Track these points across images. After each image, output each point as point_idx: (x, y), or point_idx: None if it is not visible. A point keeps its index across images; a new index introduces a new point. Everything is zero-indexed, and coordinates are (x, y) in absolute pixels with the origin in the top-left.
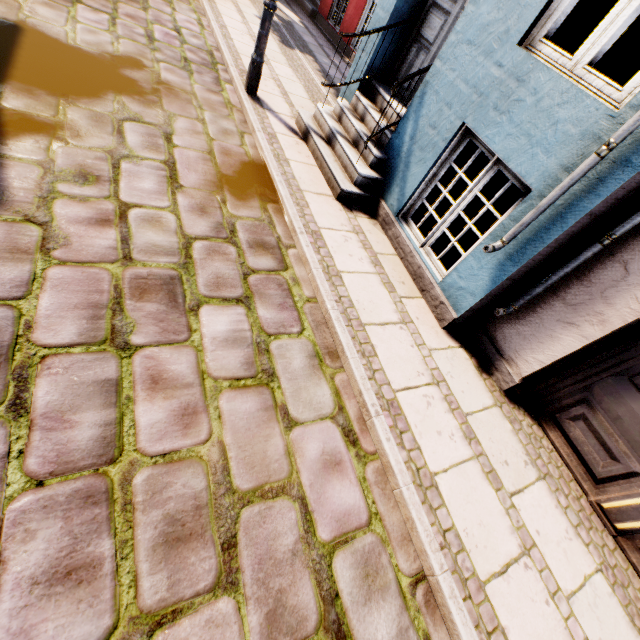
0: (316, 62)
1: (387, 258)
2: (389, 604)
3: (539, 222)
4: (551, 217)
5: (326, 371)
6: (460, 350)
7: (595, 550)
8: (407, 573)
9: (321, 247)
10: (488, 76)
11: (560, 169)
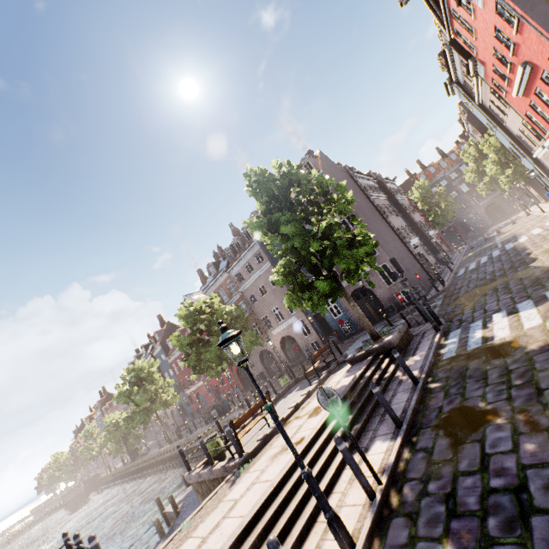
0: None
1: None
2: None
3: None
4: None
5: None
6: None
7: None
8: None
9: None
10: None
11: None
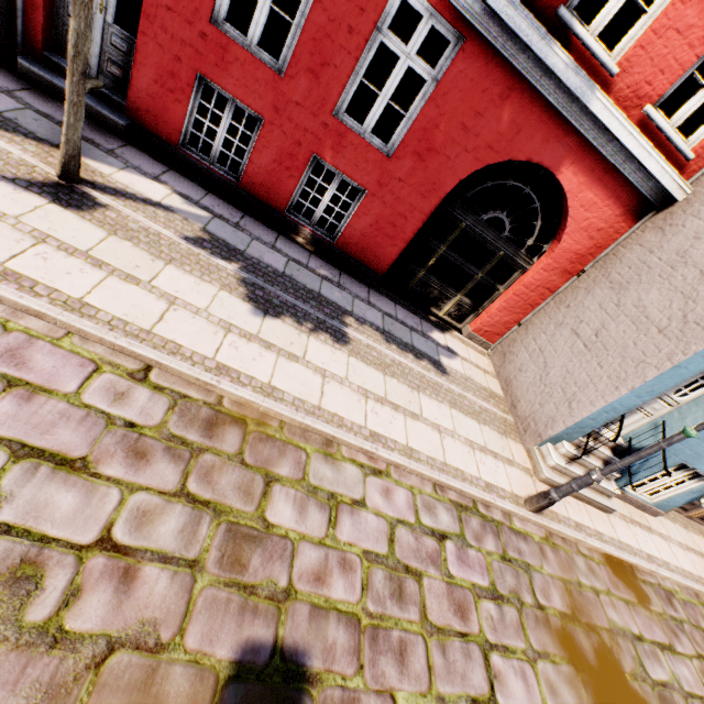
0: (359, 321)
1: (630, 512)
2: None
3: None
4: None
5: None
6: (658, 516)
7: (698, 532)
8: None
9: (655, 560)
10: None
11: None
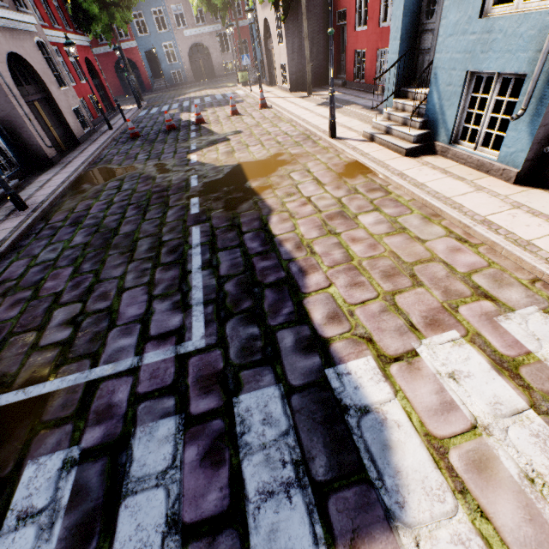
0: (358, 105)
1: (453, 168)
2: (516, 288)
3: (540, 85)
4: (546, 78)
5: (434, 222)
6: (533, 190)
7: None
8: (525, 279)
9: (406, 178)
10: (469, 42)
11: (536, 53)
